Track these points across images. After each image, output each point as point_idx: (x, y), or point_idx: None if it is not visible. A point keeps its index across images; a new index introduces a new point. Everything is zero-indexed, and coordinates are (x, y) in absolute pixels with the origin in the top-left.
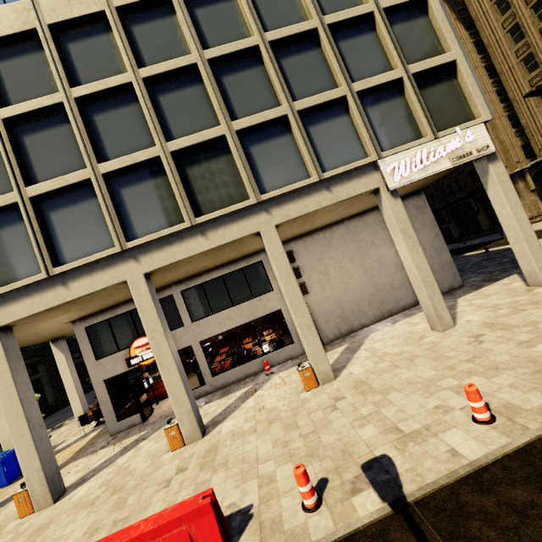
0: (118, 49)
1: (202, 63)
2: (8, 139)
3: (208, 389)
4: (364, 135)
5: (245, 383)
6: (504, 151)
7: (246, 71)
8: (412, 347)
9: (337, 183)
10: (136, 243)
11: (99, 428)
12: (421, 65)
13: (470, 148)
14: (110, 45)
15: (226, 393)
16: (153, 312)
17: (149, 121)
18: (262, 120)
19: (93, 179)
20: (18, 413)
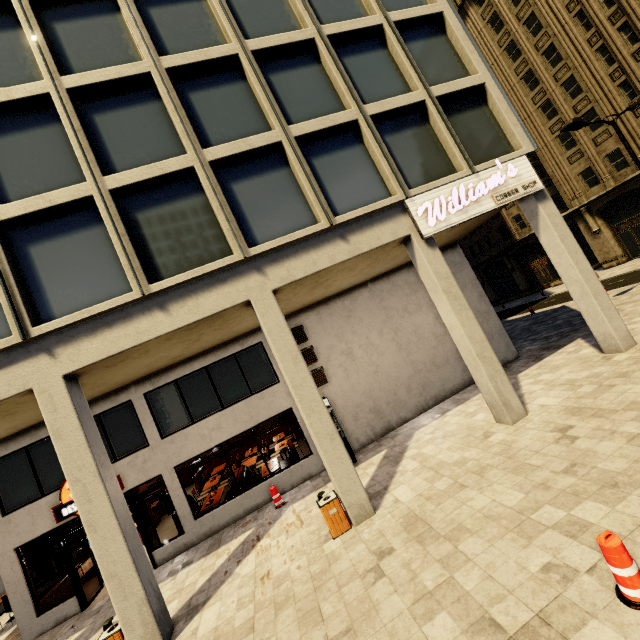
0: (30, 51)
1: (158, 73)
2: None
3: (189, 539)
4: (385, 169)
5: (244, 524)
6: None
7: (223, 87)
8: (476, 451)
9: (355, 230)
10: (50, 327)
11: (14, 624)
12: (445, 87)
13: (515, 185)
14: (18, 45)
15: (215, 545)
16: (79, 438)
17: (76, 147)
18: (247, 148)
19: None
20: None
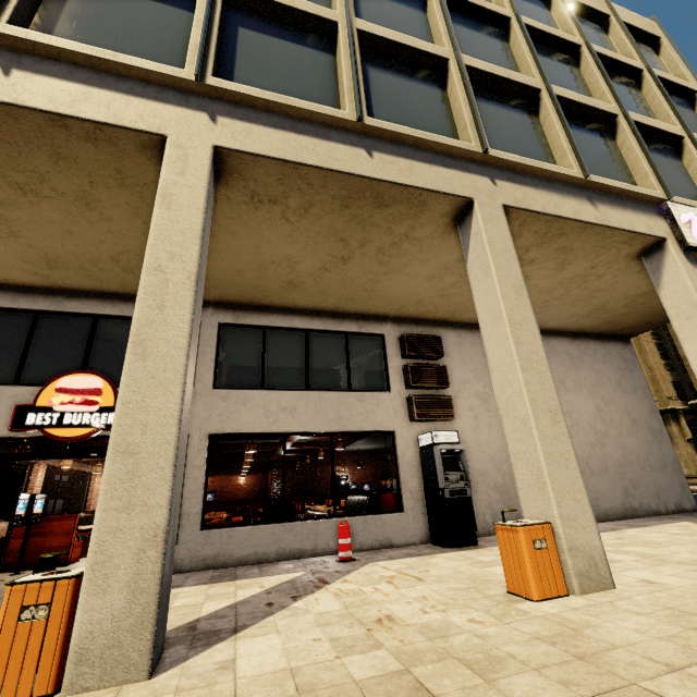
0: None
1: None
2: None
3: (178, 557)
4: (645, 165)
5: (278, 566)
6: (653, 380)
7: (485, 36)
8: None
9: (604, 202)
10: (233, 87)
11: None
12: None
13: None
14: None
15: (226, 576)
16: (194, 220)
17: None
18: (506, 76)
19: None
20: None
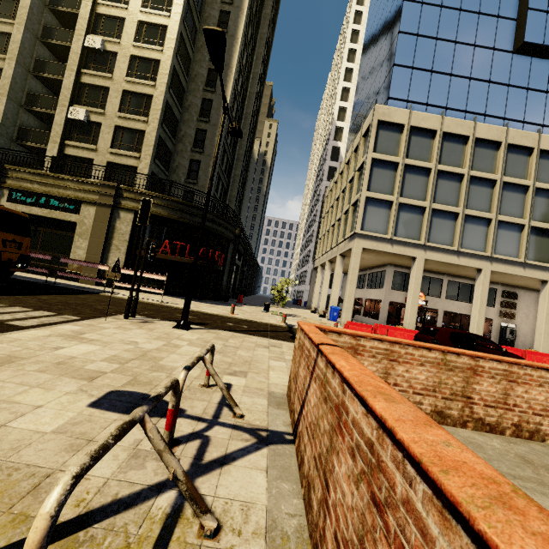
0: (528, 166)
1: None
2: (468, 185)
3: None
4: None
5: None
6: None
7: None
8: None
9: None
10: (497, 256)
11: None
12: None
13: None
14: (525, 162)
15: None
16: (487, 289)
17: (529, 207)
18: None
19: (493, 220)
20: (416, 296)
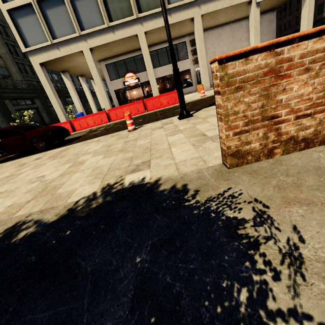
0: None
1: None
2: None
3: None
4: None
5: None
6: None
7: None
8: None
9: None
10: (142, 15)
11: None
12: None
13: None
14: None
15: None
16: (147, 51)
17: None
18: None
19: None
20: (100, 84)
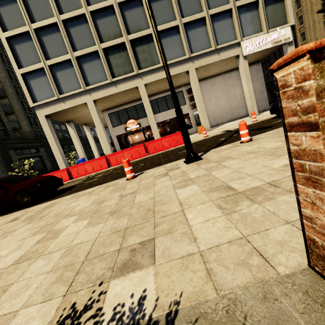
0: None
1: None
2: (92, 21)
3: None
4: (237, 29)
5: None
6: None
7: None
8: None
9: (222, 51)
10: (142, 71)
11: None
12: None
13: (281, 38)
14: None
15: None
16: (147, 100)
17: (148, 16)
18: (195, 19)
19: (126, 42)
20: (102, 131)
